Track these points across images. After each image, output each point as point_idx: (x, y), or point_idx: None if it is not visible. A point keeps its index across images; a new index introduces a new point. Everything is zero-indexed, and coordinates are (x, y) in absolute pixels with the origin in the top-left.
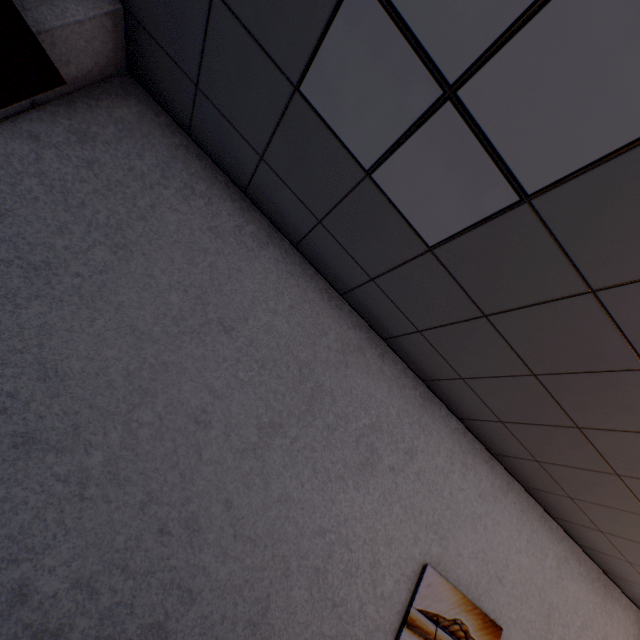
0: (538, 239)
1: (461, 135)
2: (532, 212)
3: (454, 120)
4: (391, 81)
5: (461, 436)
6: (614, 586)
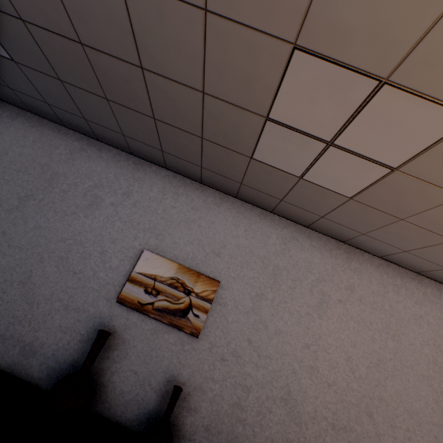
0: None
1: None
2: None
3: None
4: None
5: (172, 178)
6: (362, 252)
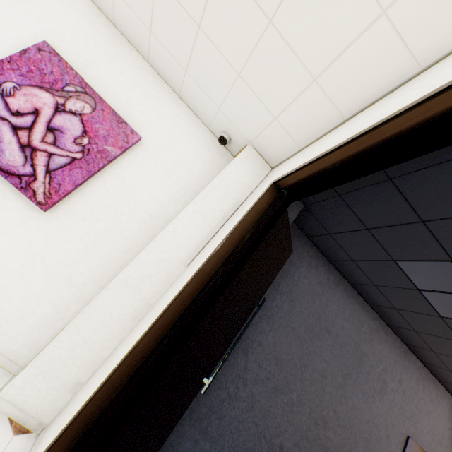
0: None
1: None
2: None
3: None
4: (449, 281)
5: (421, 370)
6: None
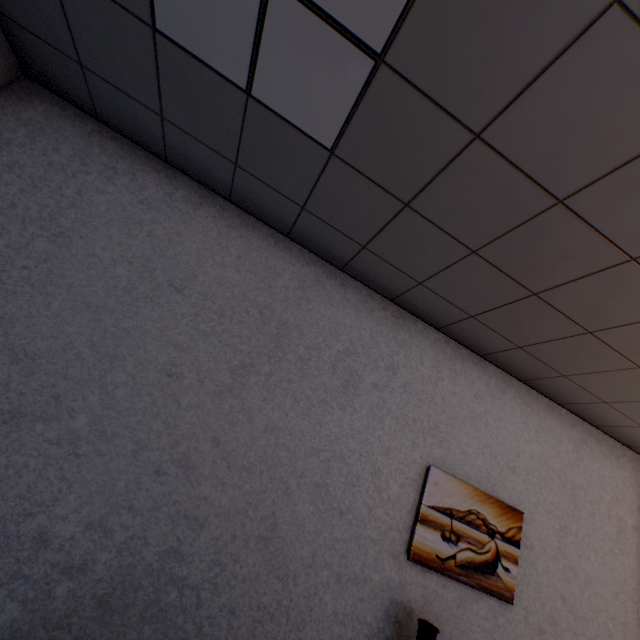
0: (409, 99)
1: (299, 15)
2: (391, 72)
3: (286, 1)
4: None
5: (444, 345)
6: None
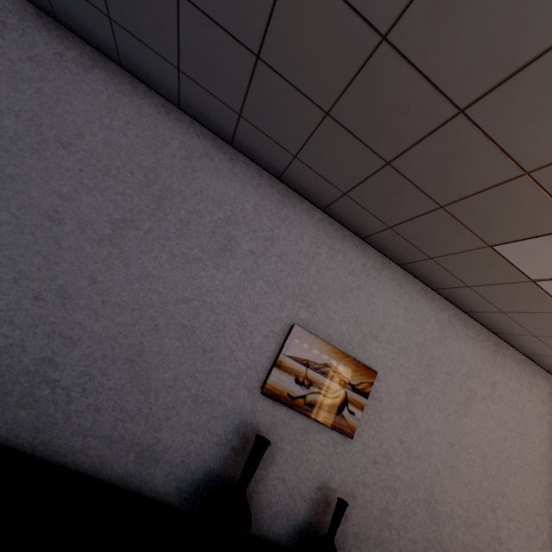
0: None
1: None
2: None
3: None
4: None
5: (327, 226)
6: (507, 346)
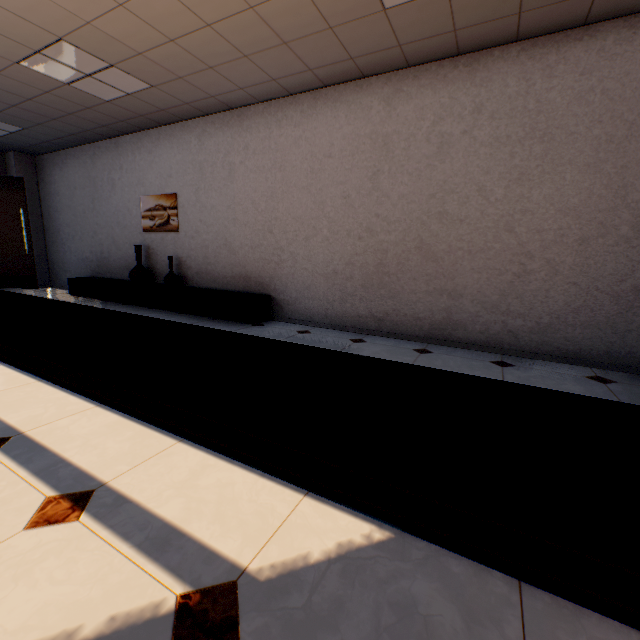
0: None
1: None
2: None
3: None
4: None
5: (133, 140)
6: (250, 108)
